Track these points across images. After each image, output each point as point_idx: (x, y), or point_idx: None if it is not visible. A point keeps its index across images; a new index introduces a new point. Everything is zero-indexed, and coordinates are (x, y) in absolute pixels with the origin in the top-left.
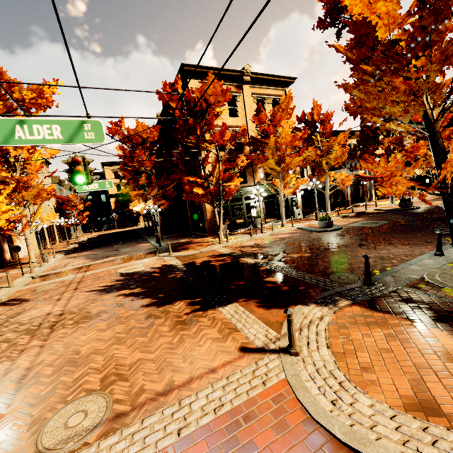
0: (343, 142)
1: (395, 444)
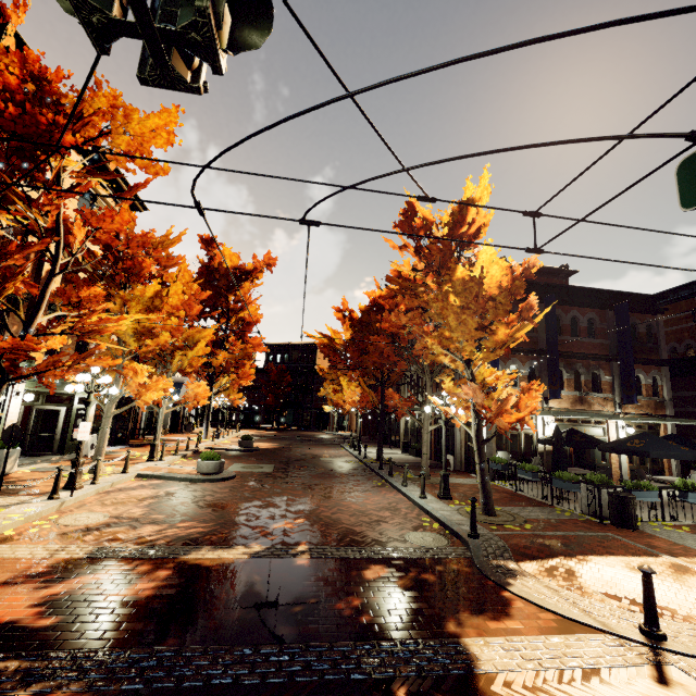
0: (209, 339)
1: None
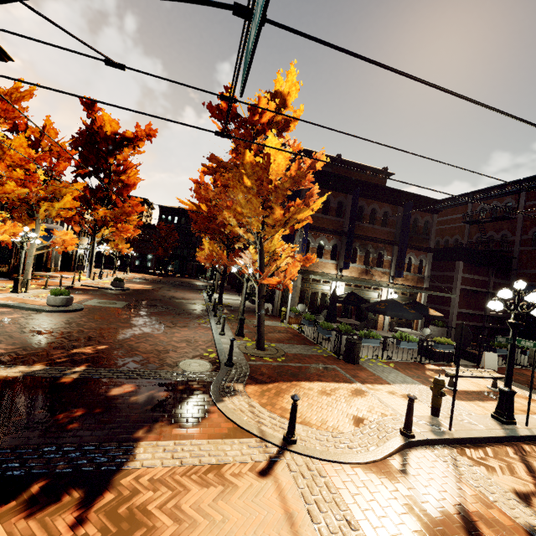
0: (77, 194)
1: (380, 441)
